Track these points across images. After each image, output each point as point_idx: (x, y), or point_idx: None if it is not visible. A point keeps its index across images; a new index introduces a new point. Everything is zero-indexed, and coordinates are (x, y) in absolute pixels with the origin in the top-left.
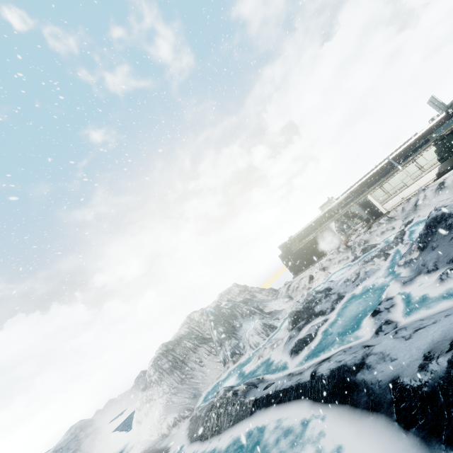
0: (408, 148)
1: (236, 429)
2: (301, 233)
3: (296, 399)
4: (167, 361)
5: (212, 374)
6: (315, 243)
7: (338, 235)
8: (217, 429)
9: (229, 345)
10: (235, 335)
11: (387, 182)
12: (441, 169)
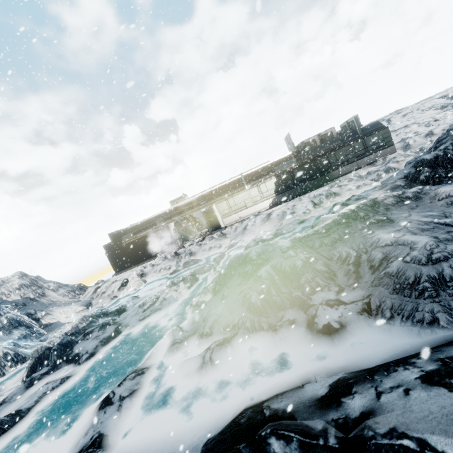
0: (258, 171)
1: None
2: (141, 224)
3: None
4: None
5: None
6: (149, 241)
7: (175, 238)
8: None
9: None
10: None
11: (233, 197)
12: (274, 201)
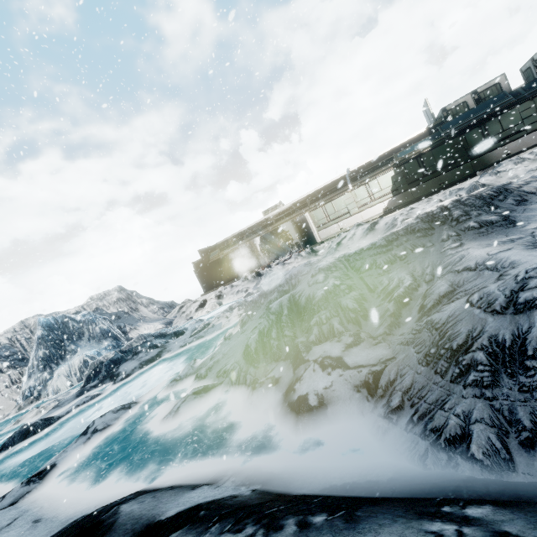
0: (372, 163)
1: None
2: (229, 240)
3: None
4: None
5: None
6: (235, 258)
7: (261, 255)
8: None
9: (36, 379)
10: (56, 365)
11: (331, 202)
12: (391, 204)
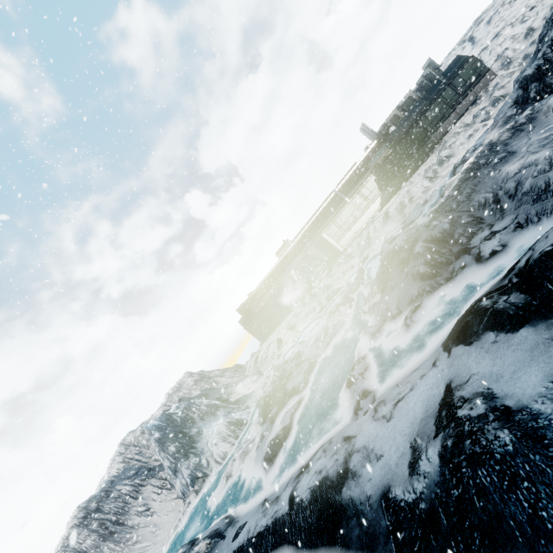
0: (351, 178)
1: None
2: (261, 288)
3: (275, 548)
4: (88, 534)
5: (168, 523)
6: (278, 298)
7: (301, 283)
8: None
9: (187, 467)
10: (194, 449)
11: (338, 216)
12: (383, 198)
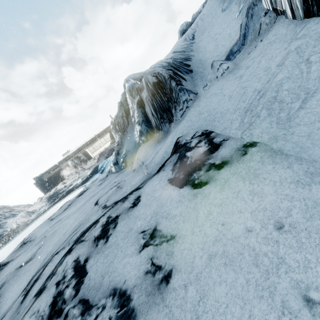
0: (102, 132)
1: (23, 231)
2: (51, 169)
3: (54, 205)
4: None
5: None
6: (59, 173)
7: (72, 168)
8: (10, 239)
9: None
10: (1, 227)
11: (94, 144)
12: (111, 142)
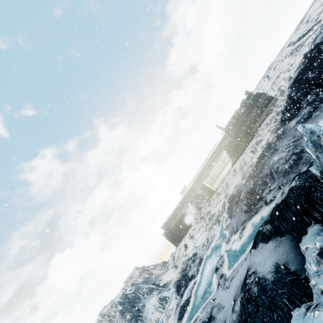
0: (214, 152)
1: None
2: (173, 213)
3: None
4: None
5: None
6: (183, 219)
7: (195, 210)
8: None
9: None
10: (140, 317)
11: (210, 172)
12: (232, 161)
